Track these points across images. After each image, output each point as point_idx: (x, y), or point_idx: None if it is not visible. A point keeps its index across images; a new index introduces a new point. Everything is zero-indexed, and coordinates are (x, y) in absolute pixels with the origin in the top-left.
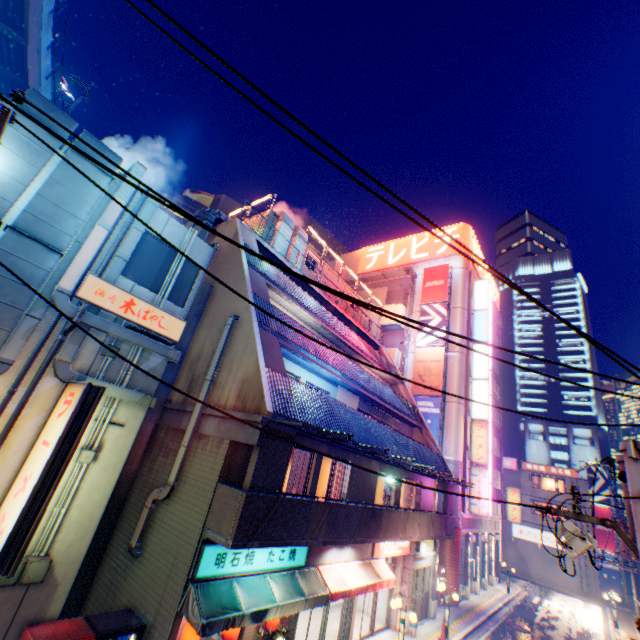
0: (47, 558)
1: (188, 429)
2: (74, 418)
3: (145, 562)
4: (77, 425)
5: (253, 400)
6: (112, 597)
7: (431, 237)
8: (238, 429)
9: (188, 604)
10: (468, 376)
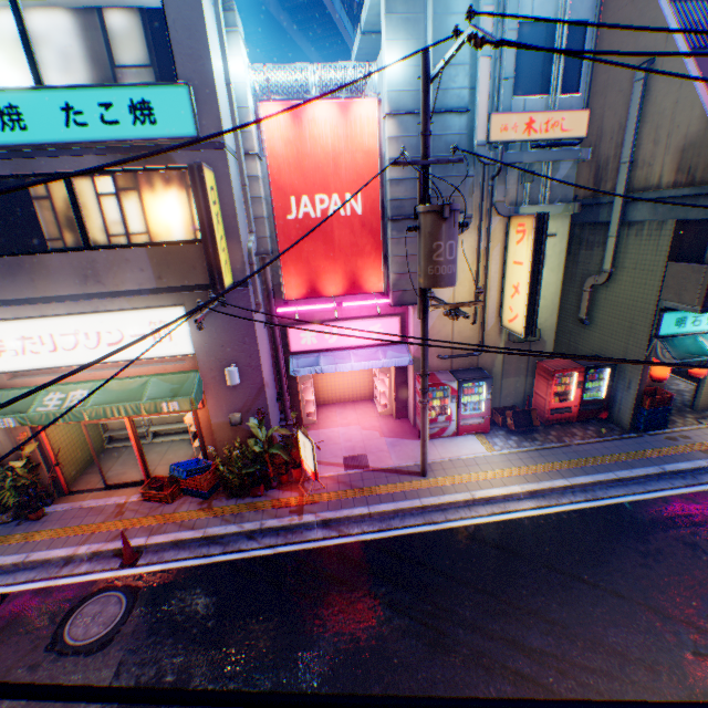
0: (535, 329)
1: (610, 222)
2: (534, 243)
3: (596, 329)
4: (537, 247)
5: (703, 170)
6: (572, 350)
7: None
8: (684, 208)
9: (654, 352)
10: None
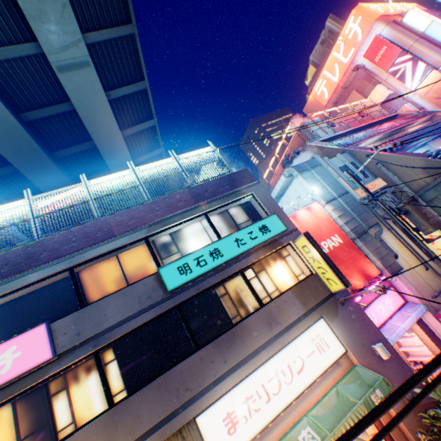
0: None
1: None
2: None
3: None
4: None
5: None
6: None
7: (343, 40)
8: None
9: None
10: None
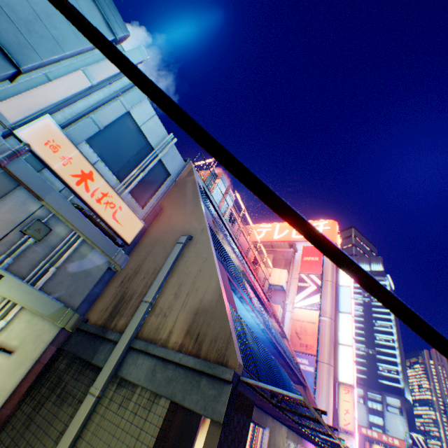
0: None
1: (105, 367)
2: None
3: None
4: None
5: (213, 341)
6: None
7: None
8: (186, 384)
9: None
10: (336, 340)
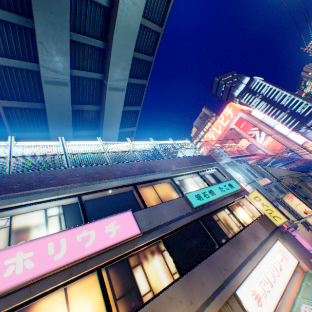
0: None
1: None
2: None
3: None
4: None
5: (297, 176)
6: None
7: (223, 115)
8: None
9: None
10: (285, 136)
